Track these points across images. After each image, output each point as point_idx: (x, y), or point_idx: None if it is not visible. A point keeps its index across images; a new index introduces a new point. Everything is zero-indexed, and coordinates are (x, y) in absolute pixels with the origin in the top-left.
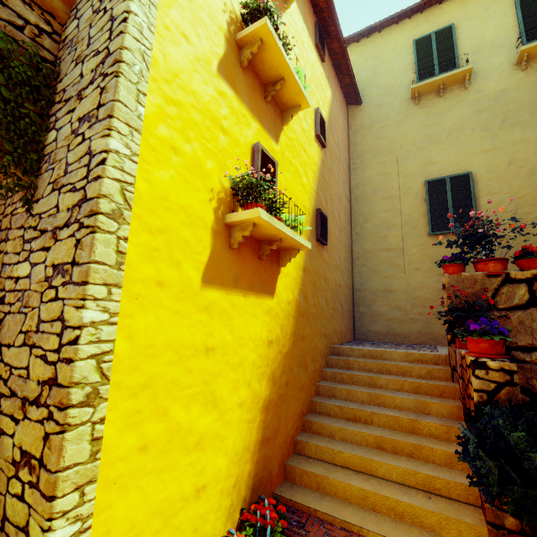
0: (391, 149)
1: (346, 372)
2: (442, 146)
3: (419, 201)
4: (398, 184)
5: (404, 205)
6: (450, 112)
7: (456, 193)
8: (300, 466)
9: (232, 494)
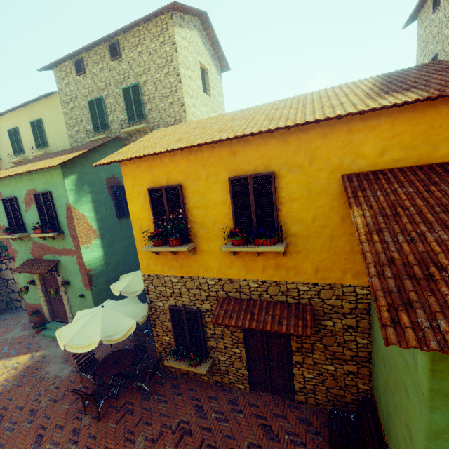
0: None
1: None
2: None
3: None
4: None
5: None
6: None
7: None
8: None
9: None
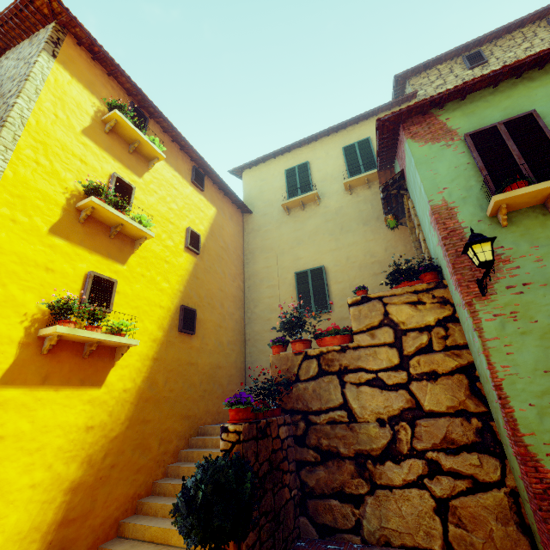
0: (272, 248)
1: (196, 451)
2: (305, 246)
3: (292, 289)
4: (278, 275)
5: (281, 292)
6: (309, 221)
7: (315, 282)
8: (110, 547)
9: None
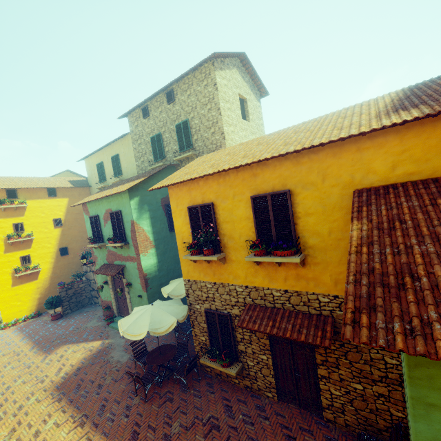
0: None
1: None
2: None
3: None
4: None
5: None
6: None
7: None
8: None
9: (30, 311)
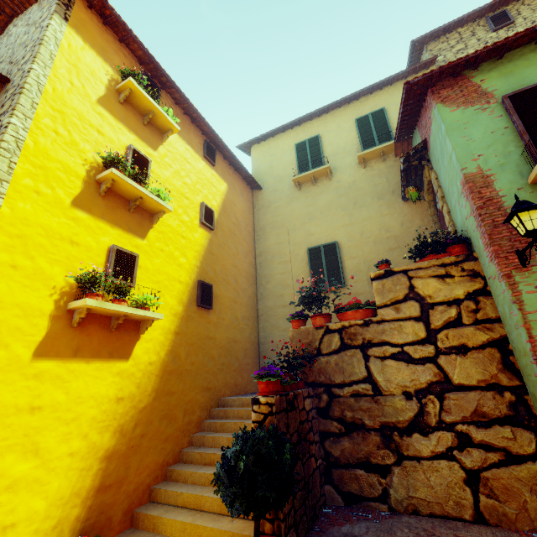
0: (283, 224)
1: (218, 421)
2: (318, 221)
3: (304, 265)
4: (290, 251)
5: (294, 268)
6: (321, 196)
7: (329, 258)
8: (145, 511)
9: (51, 535)
